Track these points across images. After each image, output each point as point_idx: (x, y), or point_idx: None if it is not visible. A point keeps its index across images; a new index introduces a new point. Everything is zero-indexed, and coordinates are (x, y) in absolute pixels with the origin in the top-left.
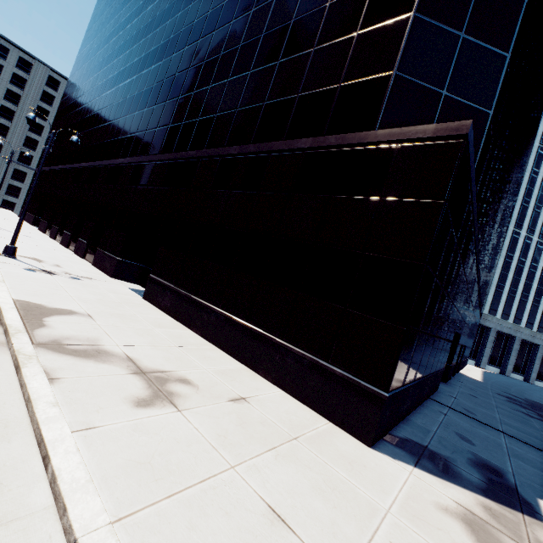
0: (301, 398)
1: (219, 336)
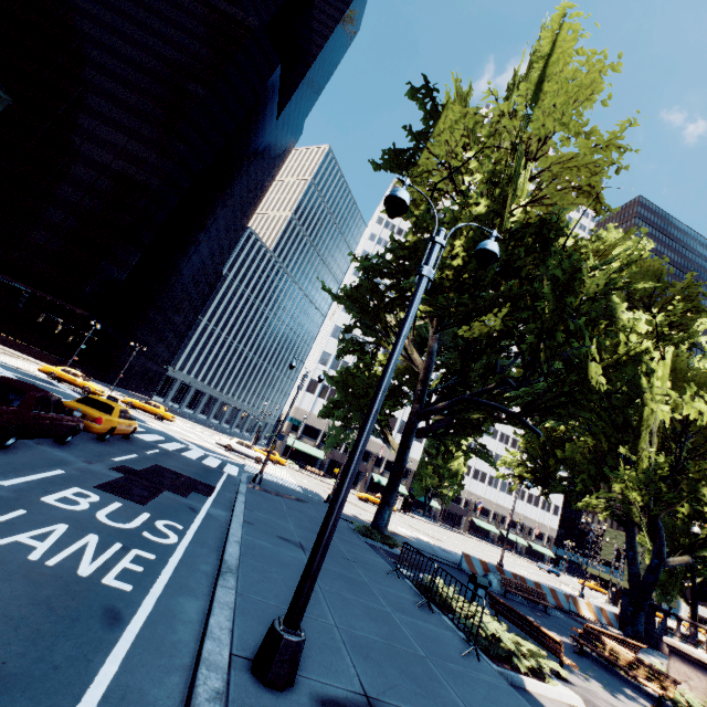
0: (37, 359)
1: (7, 344)
